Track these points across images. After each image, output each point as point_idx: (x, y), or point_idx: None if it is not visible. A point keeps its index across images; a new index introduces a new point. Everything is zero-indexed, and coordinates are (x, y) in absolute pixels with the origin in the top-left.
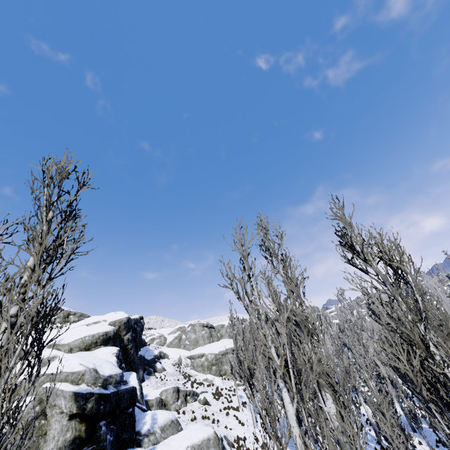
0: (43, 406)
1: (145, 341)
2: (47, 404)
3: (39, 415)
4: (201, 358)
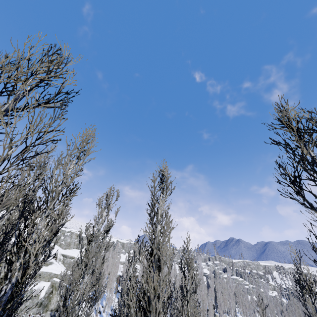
0: (53, 289)
1: None
2: (55, 288)
3: (51, 292)
4: (71, 259)
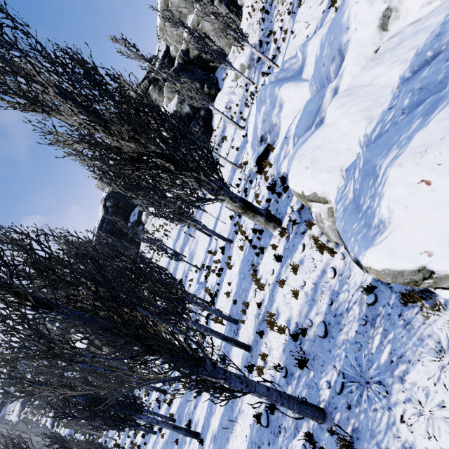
0: None
1: None
2: None
3: None
4: None
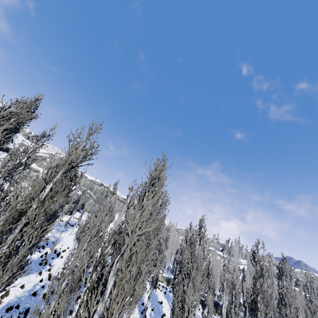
0: None
1: (17, 142)
2: None
3: None
4: (35, 172)
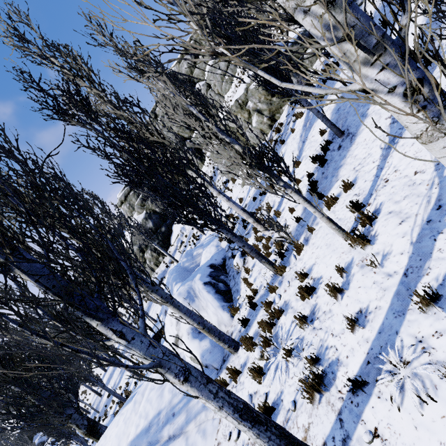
0: None
1: None
2: None
3: None
4: None
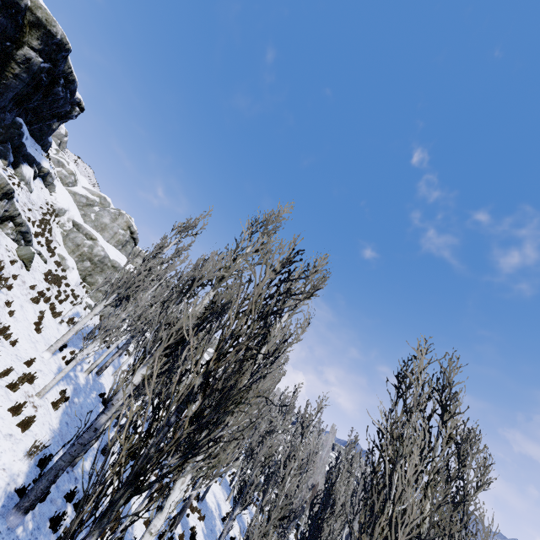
0: None
1: (50, 153)
2: None
3: None
4: (88, 239)
